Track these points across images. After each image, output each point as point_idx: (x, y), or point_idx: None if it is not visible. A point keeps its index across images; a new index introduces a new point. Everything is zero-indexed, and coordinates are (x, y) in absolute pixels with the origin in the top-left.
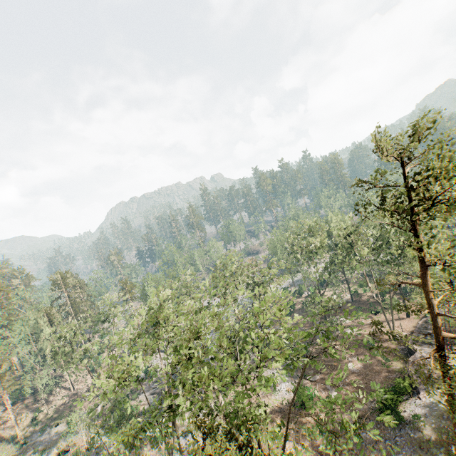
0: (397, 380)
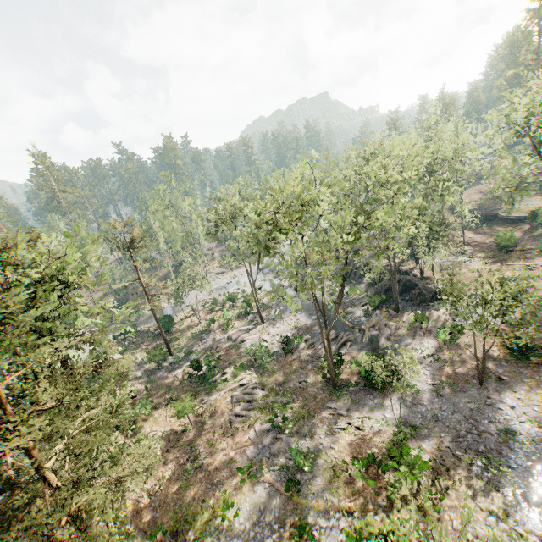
0: (532, 212)
